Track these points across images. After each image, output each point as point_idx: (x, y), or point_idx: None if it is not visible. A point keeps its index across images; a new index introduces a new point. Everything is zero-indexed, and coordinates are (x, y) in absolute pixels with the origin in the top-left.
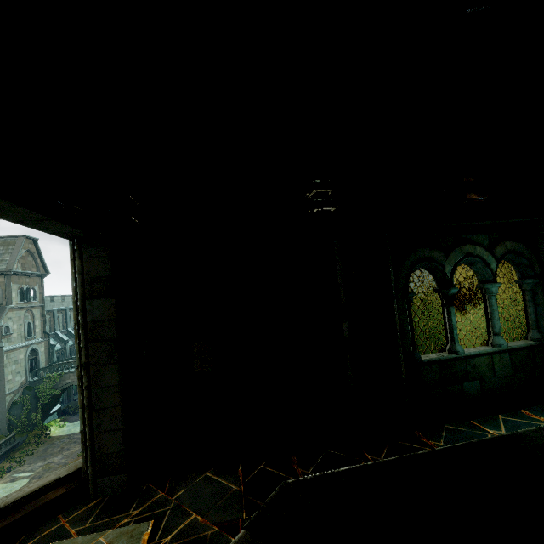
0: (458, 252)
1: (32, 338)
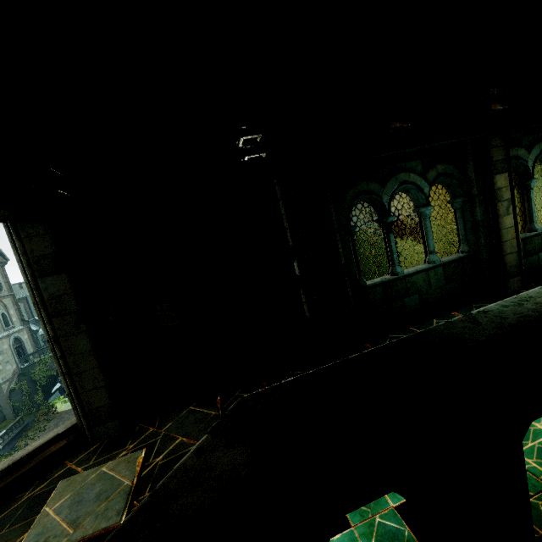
0: (394, 182)
1: (11, 328)
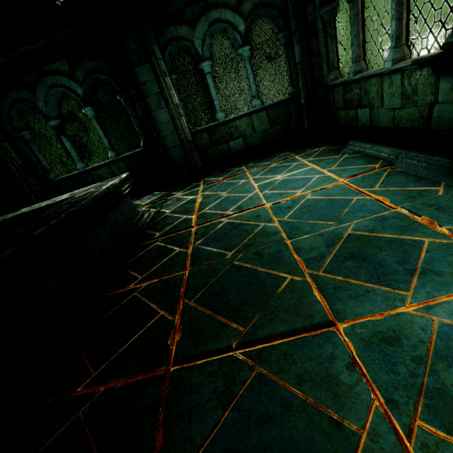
0: (42, 87)
1: None
